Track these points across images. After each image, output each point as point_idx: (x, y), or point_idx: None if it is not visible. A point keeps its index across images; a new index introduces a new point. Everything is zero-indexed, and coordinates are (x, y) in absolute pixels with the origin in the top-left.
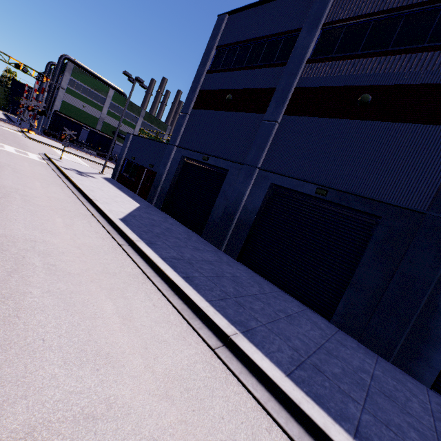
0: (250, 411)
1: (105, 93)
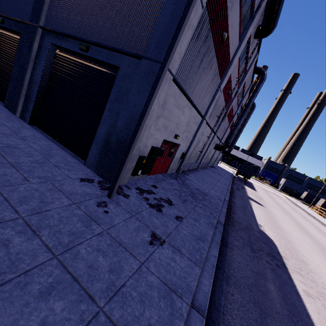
0: None
1: None
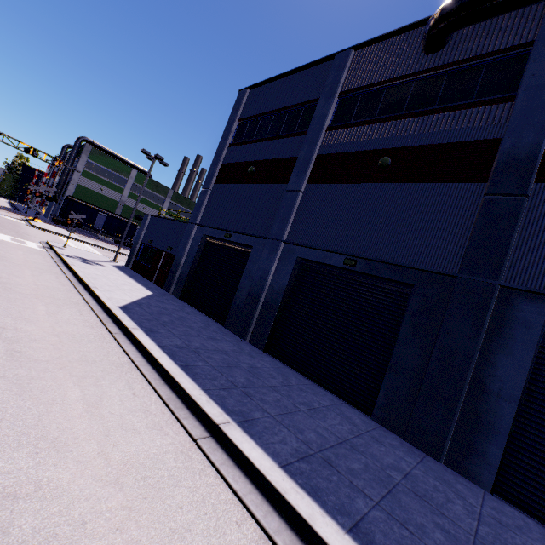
0: (221, 503)
1: (127, 174)
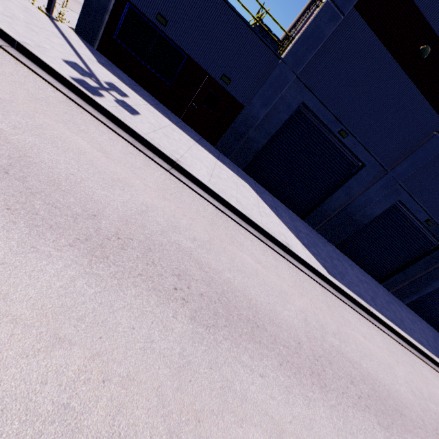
0: None
1: None
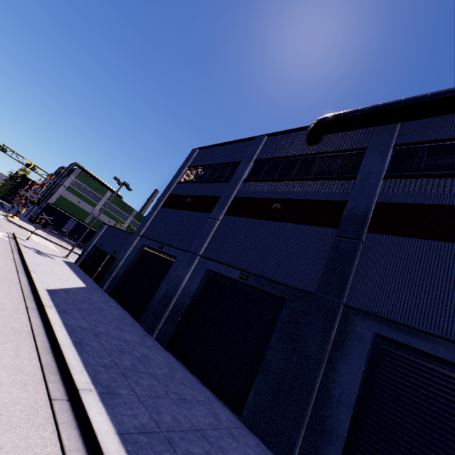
0: (44, 453)
1: (103, 193)
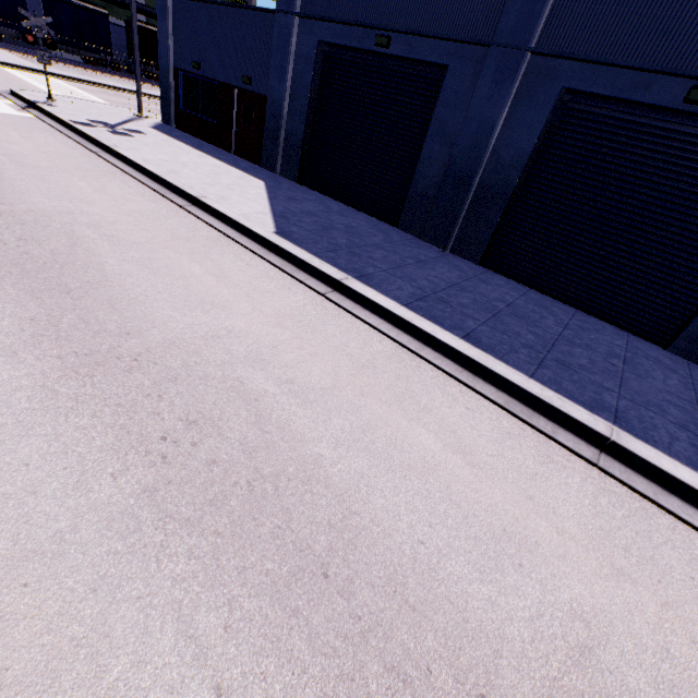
0: None
1: None
